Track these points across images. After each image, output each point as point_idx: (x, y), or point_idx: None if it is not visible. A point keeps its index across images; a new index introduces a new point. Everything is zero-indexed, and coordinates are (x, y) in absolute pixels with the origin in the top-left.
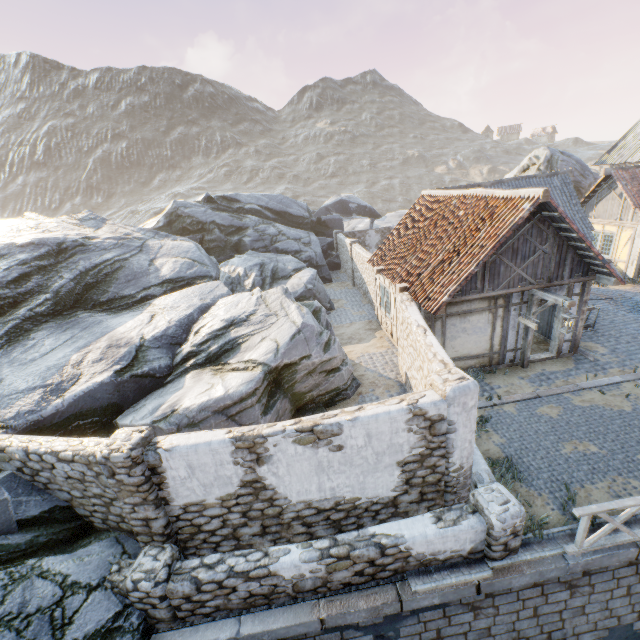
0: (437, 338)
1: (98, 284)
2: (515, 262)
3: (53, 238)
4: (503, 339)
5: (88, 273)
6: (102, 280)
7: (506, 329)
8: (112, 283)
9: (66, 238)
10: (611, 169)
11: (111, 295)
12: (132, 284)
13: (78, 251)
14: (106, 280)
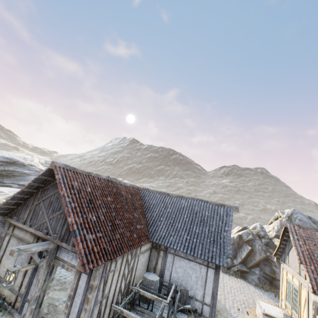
0: (2, 250)
1: (6, 176)
2: (49, 211)
3: (17, 159)
4: (29, 282)
5: (7, 171)
6: (10, 176)
7: (34, 273)
8: (10, 178)
9: (22, 161)
10: (287, 222)
11: (0, 180)
12: (14, 181)
13: (18, 166)
14: (11, 176)
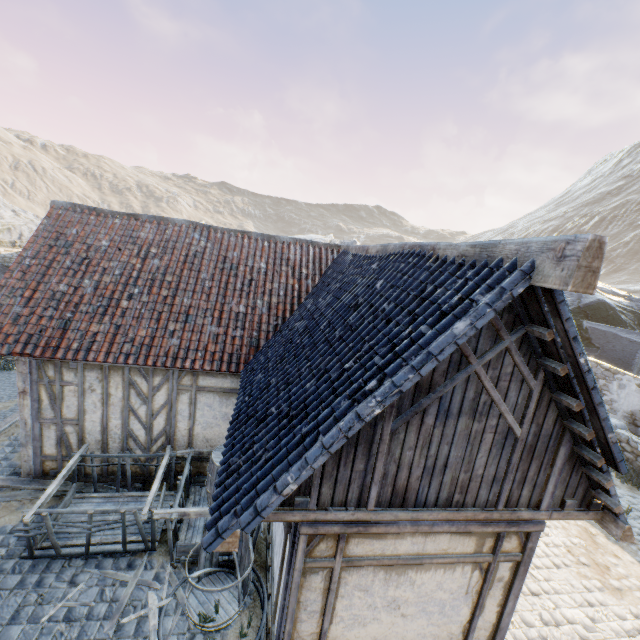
0: None
1: None
2: None
3: None
4: None
5: None
6: None
7: None
8: None
9: None
10: None
11: None
12: None
13: None
14: None
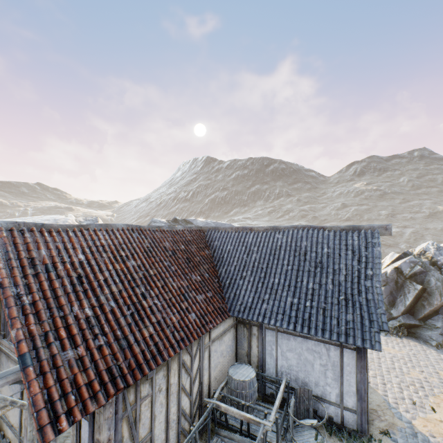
0: None
1: None
2: None
3: None
4: None
5: None
6: None
7: None
8: None
9: None
10: None
11: None
12: None
13: None
14: None
